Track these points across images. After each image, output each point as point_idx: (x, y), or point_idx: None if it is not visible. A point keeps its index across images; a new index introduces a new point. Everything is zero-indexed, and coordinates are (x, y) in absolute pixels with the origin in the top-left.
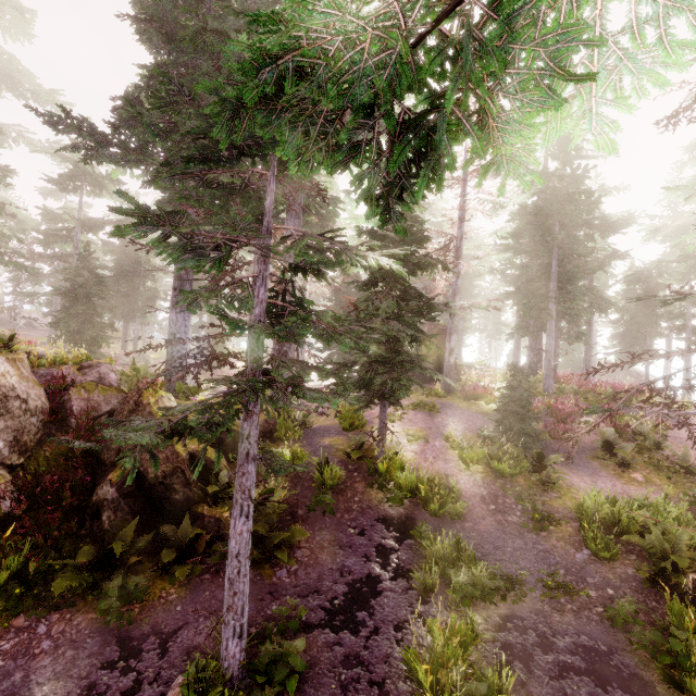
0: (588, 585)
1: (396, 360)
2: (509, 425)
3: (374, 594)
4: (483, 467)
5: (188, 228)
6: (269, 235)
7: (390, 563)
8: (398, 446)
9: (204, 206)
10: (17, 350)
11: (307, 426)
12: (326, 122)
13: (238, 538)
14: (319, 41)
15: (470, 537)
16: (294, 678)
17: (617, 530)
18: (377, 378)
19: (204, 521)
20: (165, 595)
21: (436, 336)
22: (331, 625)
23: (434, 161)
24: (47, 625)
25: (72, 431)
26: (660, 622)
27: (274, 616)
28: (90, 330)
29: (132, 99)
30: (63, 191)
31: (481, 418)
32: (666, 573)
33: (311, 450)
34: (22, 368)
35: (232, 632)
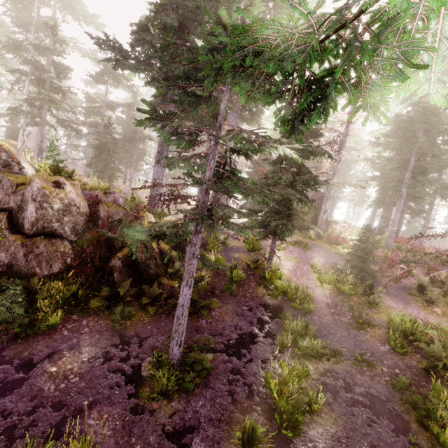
0: (384, 365)
1: (286, 212)
2: (354, 264)
3: (252, 342)
4: (332, 286)
5: (177, 124)
6: (220, 129)
7: (264, 329)
8: (280, 265)
9: (184, 106)
10: (75, 179)
11: (225, 245)
12: (265, 78)
13: (184, 297)
14: (268, 39)
15: (315, 324)
16: (204, 371)
17: (412, 338)
18: (273, 222)
19: (165, 287)
20: (142, 319)
21: (317, 200)
22: (226, 352)
23: (324, 105)
24: (87, 321)
25: (99, 227)
26: (424, 393)
27: (197, 341)
28: (108, 171)
29: (143, 26)
30: (97, 83)
31: (337, 257)
32: (437, 368)
33: (227, 259)
34: (77, 189)
35: (176, 342)
